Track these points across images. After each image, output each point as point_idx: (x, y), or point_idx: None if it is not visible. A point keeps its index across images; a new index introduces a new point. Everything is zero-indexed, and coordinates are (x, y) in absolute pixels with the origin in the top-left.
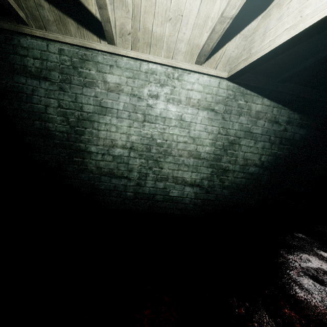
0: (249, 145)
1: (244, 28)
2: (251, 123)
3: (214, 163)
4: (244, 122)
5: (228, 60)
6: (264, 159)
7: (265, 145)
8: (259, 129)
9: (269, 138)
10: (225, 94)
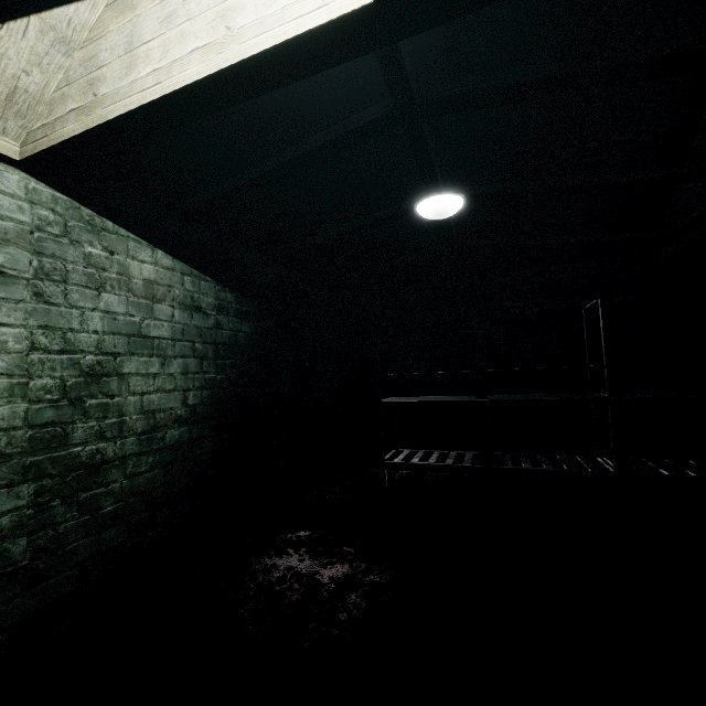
0: (150, 373)
1: (55, 7)
2: (140, 311)
3: (42, 457)
4: (121, 310)
5: (9, 96)
6: (195, 400)
7: (188, 365)
8: (165, 325)
9: (192, 346)
10: (27, 217)
